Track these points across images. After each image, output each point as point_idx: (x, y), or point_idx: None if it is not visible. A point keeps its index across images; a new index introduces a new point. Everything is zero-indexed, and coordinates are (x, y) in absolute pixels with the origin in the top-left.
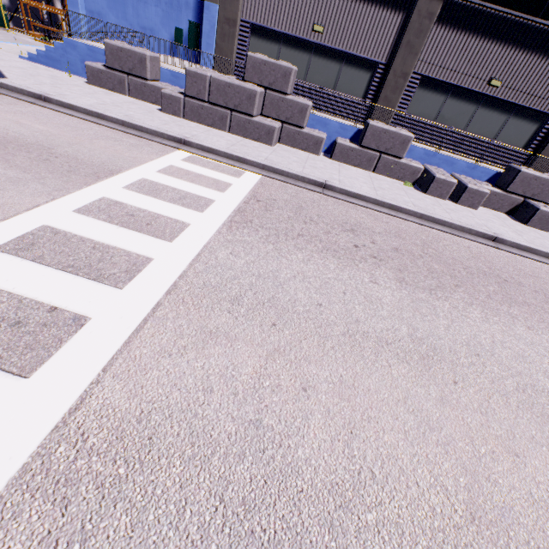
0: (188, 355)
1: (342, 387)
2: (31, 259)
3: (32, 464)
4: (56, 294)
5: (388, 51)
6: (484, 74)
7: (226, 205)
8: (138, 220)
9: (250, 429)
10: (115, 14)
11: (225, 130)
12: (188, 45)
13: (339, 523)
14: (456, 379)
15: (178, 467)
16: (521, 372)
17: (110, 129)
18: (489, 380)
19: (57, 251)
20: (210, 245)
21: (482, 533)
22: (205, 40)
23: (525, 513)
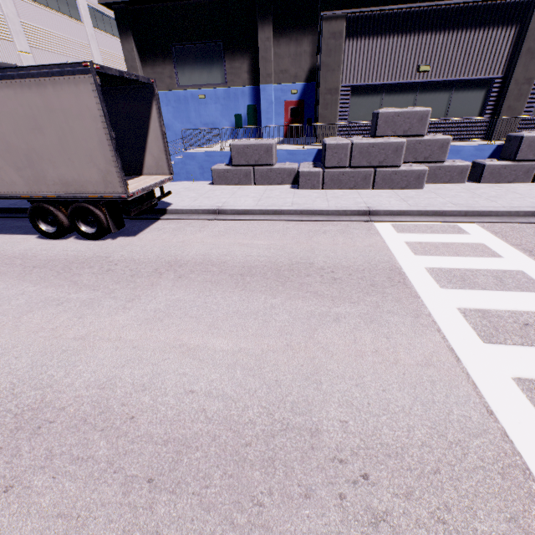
0: None
1: None
2: None
3: None
4: None
5: (503, 65)
6: None
7: None
8: None
9: None
10: (180, 121)
11: (368, 188)
12: (248, 125)
13: None
14: None
15: None
16: None
17: (297, 222)
18: None
19: None
20: None
21: None
22: (264, 116)
23: None
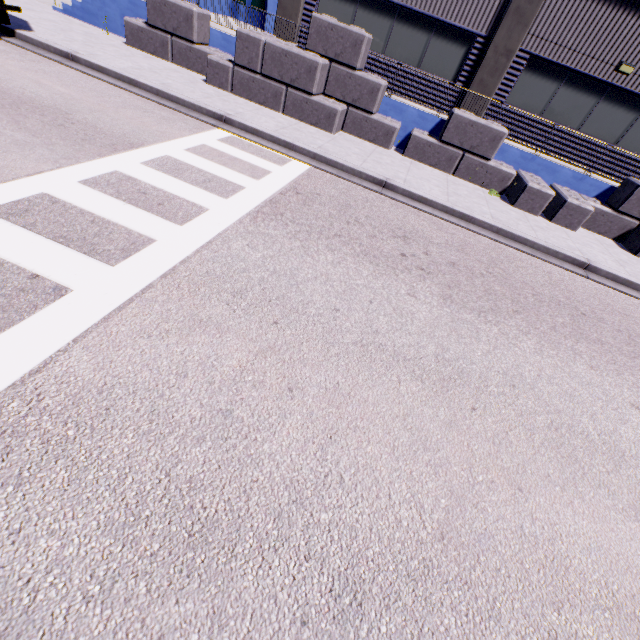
0: (169, 339)
1: (335, 394)
2: (22, 225)
3: None
4: (41, 263)
5: (490, 20)
6: (612, 56)
7: (257, 194)
8: (150, 198)
9: (217, 417)
10: None
11: (278, 111)
12: (252, 3)
13: (288, 516)
14: (476, 406)
15: (130, 439)
16: (562, 411)
17: (141, 99)
18: (517, 413)
19: (51, 221)
20: (226, 234)
21: (447, 553)
22: None
23: (506, 543)
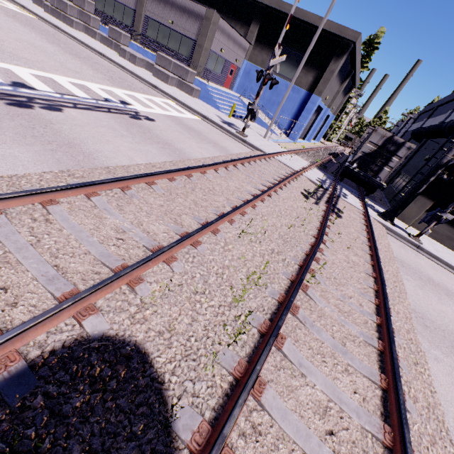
0: None
1: None
2: None
3: None
4: None
5: (136, 5)
6: (168, 18)
7: None
8: None
9: None
10: None
11: (61, 21)
12: None
13: None
14: None
15: None
16: None
17: None
18: None
19: None
20: None
21: None
22: None
23: None
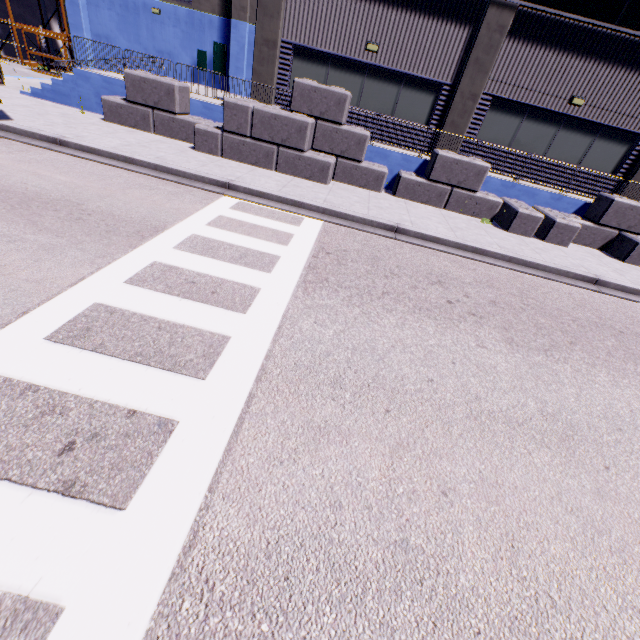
0: (301, 461)
1: (485, 486)
2: (91, 349)
3: (156, 630)
4: (130, 393)
5: (453, 71)
6: (564, 92)
7: (293, 261)
8: (201, 287)
9: (397, 553)
10: (126, 37)
11: (271, 169)
12: (213, 69)
13: None
14: (607, 463)
15: (330, 616)
16: None
17: (141, 176)
18: None
19: (118, 336)
20: (290, 314)
21: None
22: (233, 64)
23: None
